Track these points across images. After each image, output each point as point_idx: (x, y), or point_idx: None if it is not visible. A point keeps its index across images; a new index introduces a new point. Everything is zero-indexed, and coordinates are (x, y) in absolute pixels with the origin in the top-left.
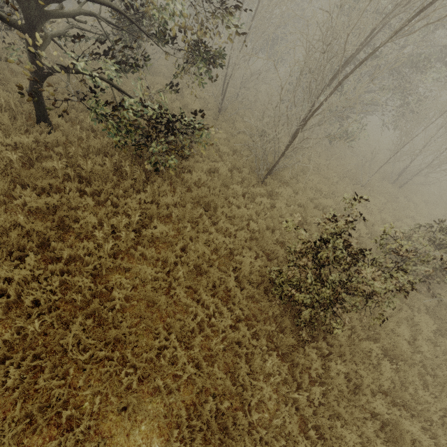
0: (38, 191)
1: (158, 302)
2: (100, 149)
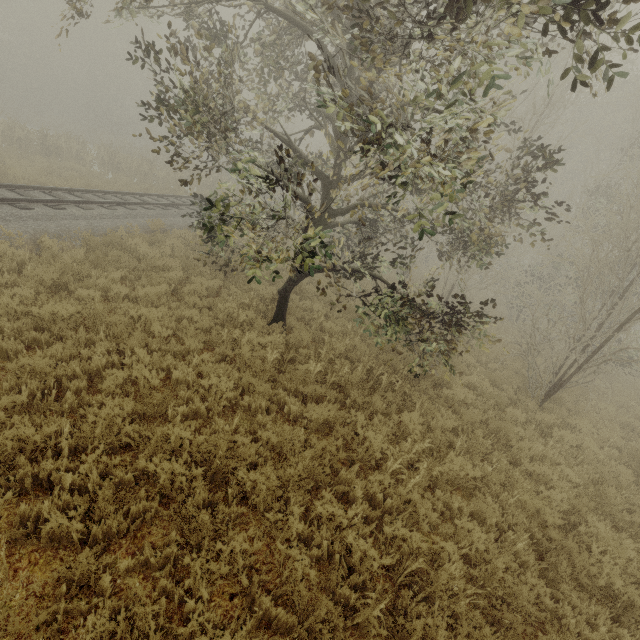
0: (299, 398)
1: (508, 596)
2: (342, 353)
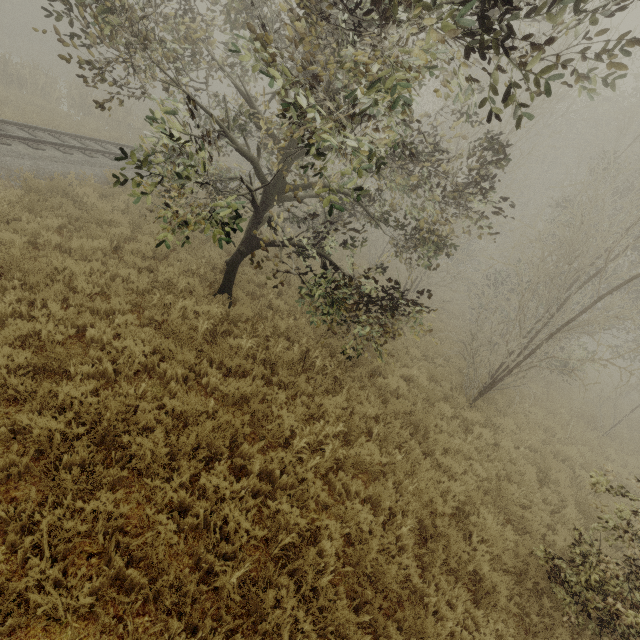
0: (223, 371)
1: (379, 574)
2: (283, 332)
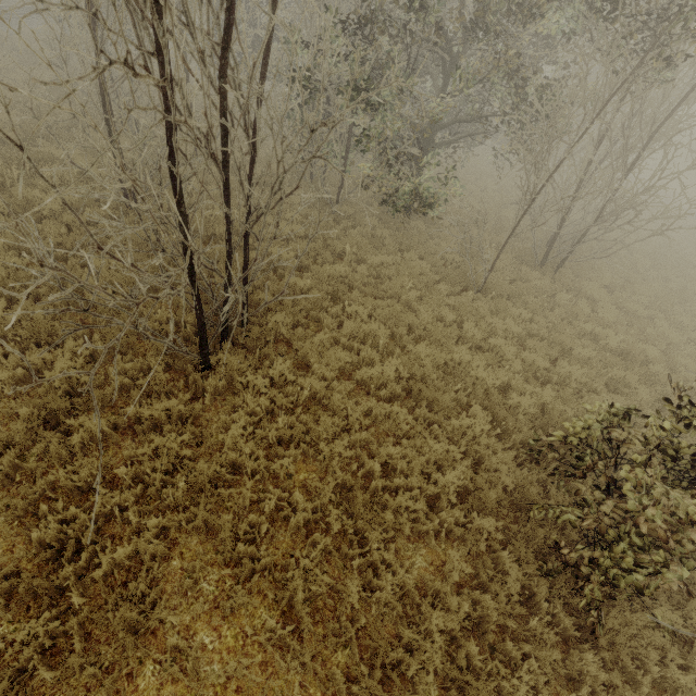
0: None
1: None
2: None
